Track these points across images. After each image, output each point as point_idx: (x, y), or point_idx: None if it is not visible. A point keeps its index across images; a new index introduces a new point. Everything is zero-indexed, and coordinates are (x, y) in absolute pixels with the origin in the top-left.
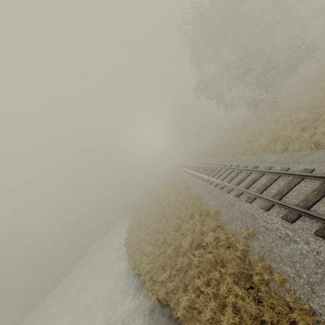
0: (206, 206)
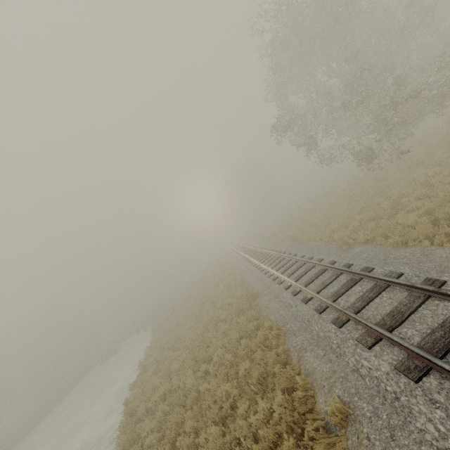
0: (301, 367)
